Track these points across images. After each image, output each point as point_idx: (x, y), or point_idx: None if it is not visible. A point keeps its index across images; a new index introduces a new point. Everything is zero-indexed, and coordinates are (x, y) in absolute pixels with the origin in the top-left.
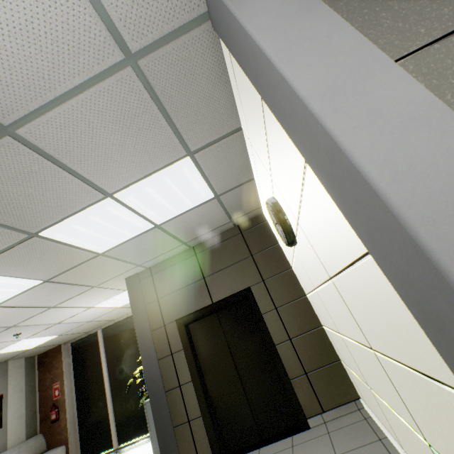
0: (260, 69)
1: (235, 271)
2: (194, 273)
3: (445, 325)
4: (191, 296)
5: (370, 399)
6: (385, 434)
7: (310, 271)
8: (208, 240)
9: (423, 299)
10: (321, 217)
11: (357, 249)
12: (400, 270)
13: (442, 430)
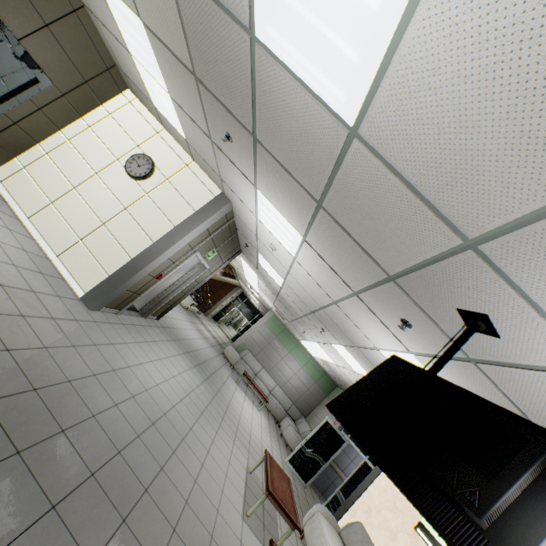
0: (197, 222)
1: (66, 66)
2: (50, 11)
3: (147, 257)
4: (17, 8)
5: (33, 197)
6: (8, 202)
7: (113, 180)
8: (95, 29)
9: (150, 254)
10: (156, 222)
11: (151, 237)
12: (153, 251)
13: (104, 248)
